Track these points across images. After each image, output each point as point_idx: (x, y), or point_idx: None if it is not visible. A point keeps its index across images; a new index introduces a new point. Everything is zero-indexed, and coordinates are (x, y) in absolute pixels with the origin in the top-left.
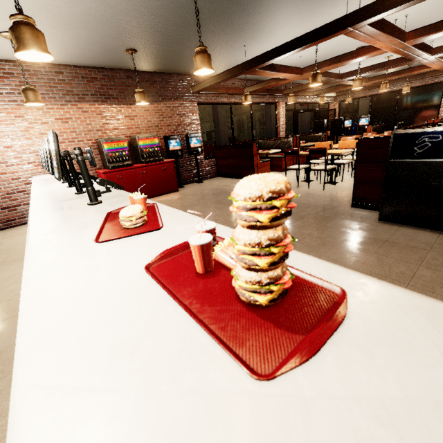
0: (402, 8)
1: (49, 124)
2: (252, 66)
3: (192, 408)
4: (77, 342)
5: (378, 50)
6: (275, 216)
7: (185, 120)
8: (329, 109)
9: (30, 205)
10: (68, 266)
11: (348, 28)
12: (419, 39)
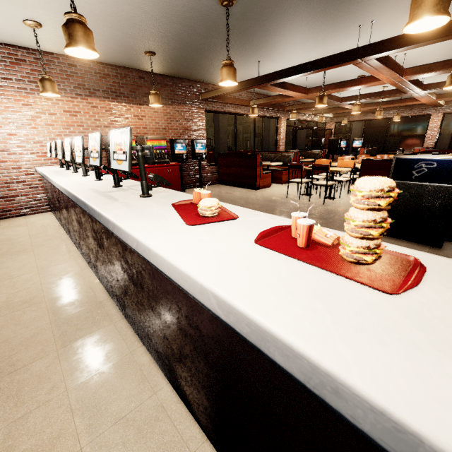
0: (406, 49)
1: (57, 115)
2: (265, 82)
3: (359, 306)
4: (248, 280)
5: (378, 81)
6: (389, 202)
7: (192, 126)
8: (326, 129)
9: (75, 193)
10: (183, 240)
11: (358, 59)
12: (414, 76)
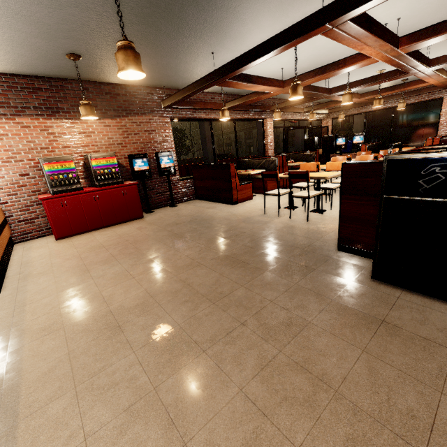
0: None
1: None
2: (221, 76)
3: None
4: None
5: (367, 58)
6: None
7: (156, 137)
8: (322, 126)
9: None
10: None
11: (325, 24)
12: (414, 45)
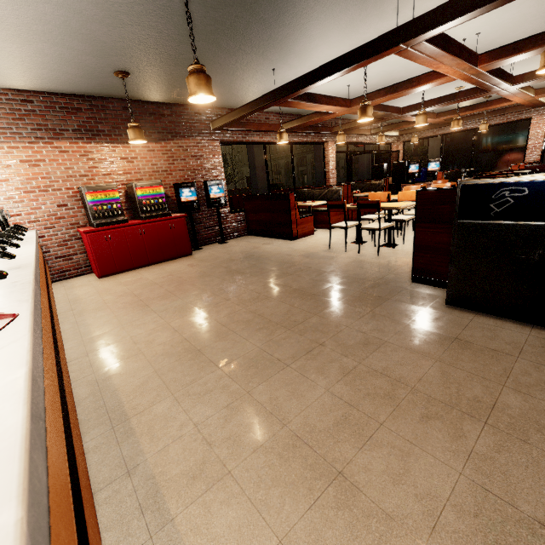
0: (468, 18)
1: (11, 167)
2: (283, 96)
3: None
4: None
5: (443, 76)
6: None
7: (204, 164)
8: (391, 151)
9: None
10: None
11: (399, 44)
12: (494, 63)
